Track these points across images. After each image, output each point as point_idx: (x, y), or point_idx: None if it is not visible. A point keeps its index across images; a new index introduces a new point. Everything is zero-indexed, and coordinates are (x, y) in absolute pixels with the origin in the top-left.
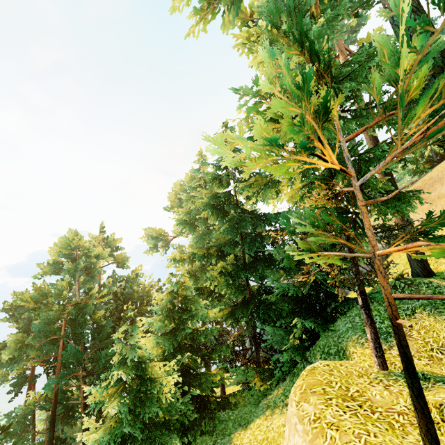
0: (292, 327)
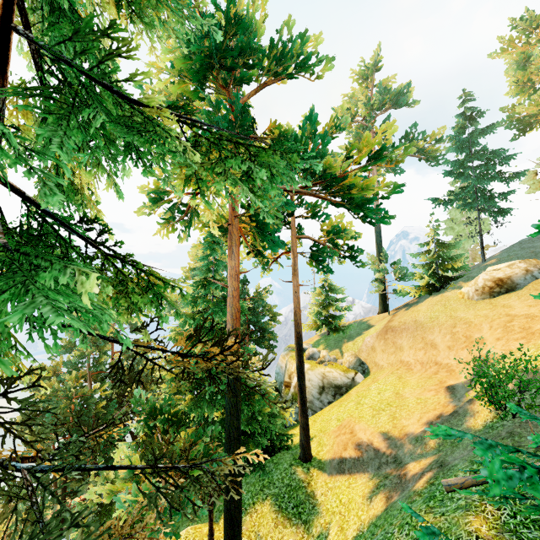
0: None
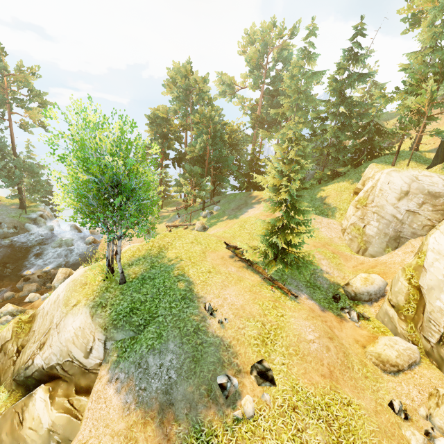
0: (344, 162)
